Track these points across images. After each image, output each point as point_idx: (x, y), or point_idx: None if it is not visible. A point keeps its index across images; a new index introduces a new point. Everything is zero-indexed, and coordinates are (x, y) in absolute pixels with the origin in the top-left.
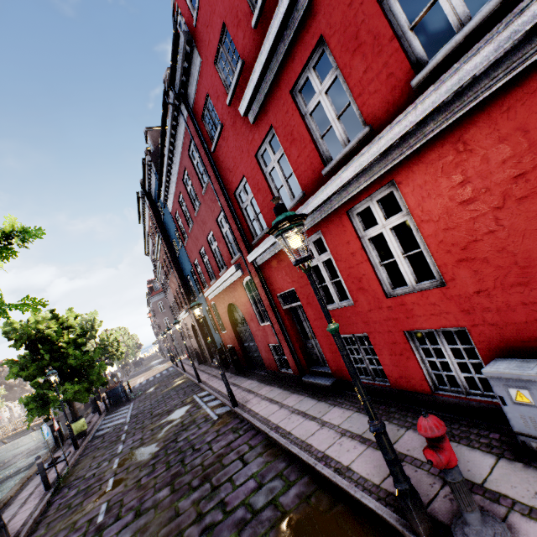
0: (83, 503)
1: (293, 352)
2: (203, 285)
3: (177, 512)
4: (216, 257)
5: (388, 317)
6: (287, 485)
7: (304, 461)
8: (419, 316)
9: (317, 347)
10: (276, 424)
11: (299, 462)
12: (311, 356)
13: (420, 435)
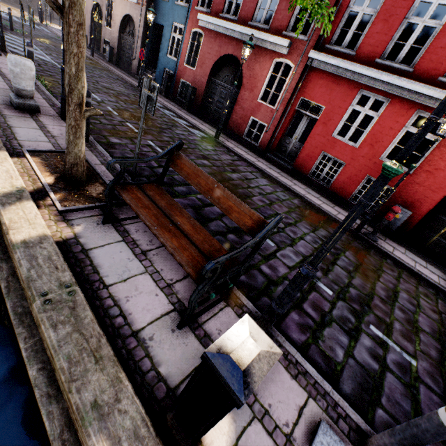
0: (116, 127)
1: (272, 136)
2: (199, 1)
3: (231, 178)
4: (261, 3)
5: (368, 165)
6: (291, 198)
7: (295, 193)
8: None
9: (293, 146)
10: (264, 168)
11: (290, 192)
12: (280, 146)
13: (342, 210)
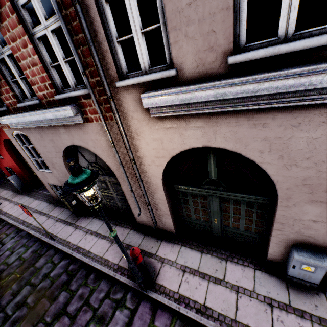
0: None
1: None
2: None
3: None
4: None
5: None
6: None
7: None
8: (4, 164)
9: None
10: None
11: None
12: None
13: (7, 191)
